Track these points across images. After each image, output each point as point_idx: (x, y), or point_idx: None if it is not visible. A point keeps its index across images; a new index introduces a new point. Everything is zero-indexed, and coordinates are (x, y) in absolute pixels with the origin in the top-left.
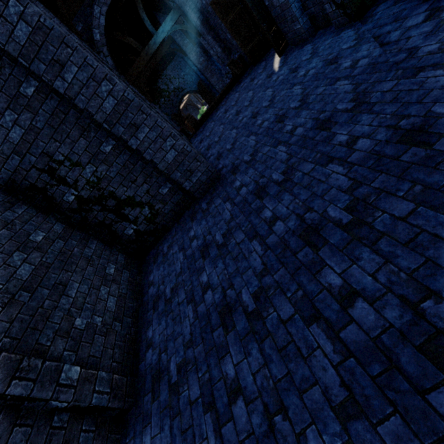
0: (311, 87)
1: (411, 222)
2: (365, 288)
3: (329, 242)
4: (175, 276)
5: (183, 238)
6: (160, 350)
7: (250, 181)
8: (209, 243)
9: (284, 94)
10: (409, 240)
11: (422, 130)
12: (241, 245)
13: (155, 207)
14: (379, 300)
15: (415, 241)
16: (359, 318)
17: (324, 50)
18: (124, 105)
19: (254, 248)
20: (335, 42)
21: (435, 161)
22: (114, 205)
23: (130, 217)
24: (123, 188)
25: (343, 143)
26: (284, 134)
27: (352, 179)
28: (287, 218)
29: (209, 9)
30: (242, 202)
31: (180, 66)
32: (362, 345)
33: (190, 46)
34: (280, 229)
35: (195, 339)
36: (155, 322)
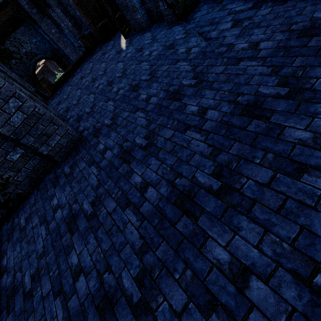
0: (156, 64)
1: (275, 188)
2: (255, 263)
3: (206, 210)
4: (37, 258)
5: (44, 207)
6: None
7: (114, 144)
8: (76, 214)
9: (134, 67)
10: (279, 207)
11: (257, 106)
12: (113, 215)
13: (3, 176)
14: (273, 276)
15: (285, 208)
16: (259, 301)
17: (161, 38)
18: None
19: (128, 219)
20: (169, 33)
21: (276, 133)
22: None
23: None
24: None
25: (195, 112)
26: (140, 102)
27: (211, 145)
28: (158, 184)
29: None
30: (108, 166)
31: (30, 33)
32: None
33: (39, 15)
34: (153, 196)
35: None
36: None
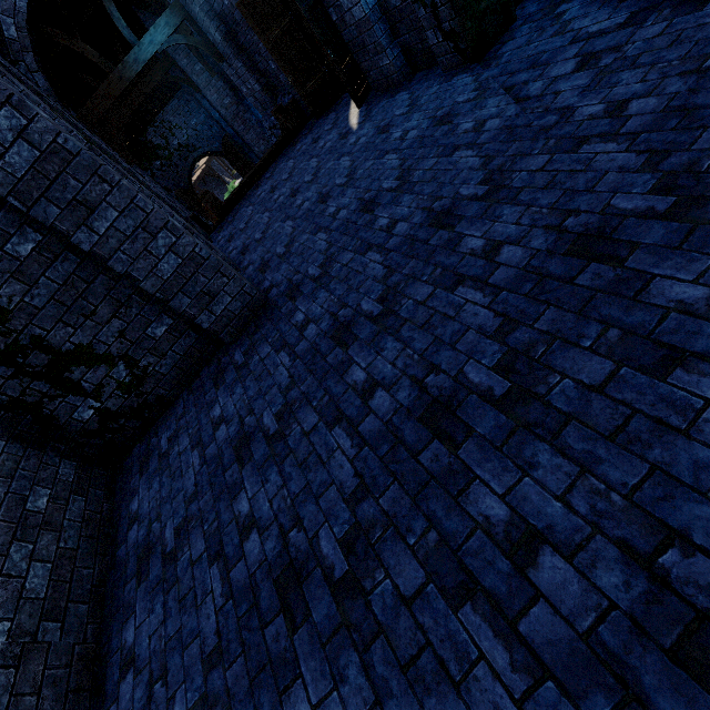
0: (414, 157)
1: (612, 395)
2: (554, 525)
3: (476, 432)
4: (185, 502)
5: (199, 421)
6: (152, 676)
7: (323, 313)
8: (250, 433)
9: (370, 165)
10: (616, 429)
11: (603, 236)
12: (312, 436)
13: (140, 362)
14: (583, 549)
15: (626, 432)
16: (551, 589)
17: (429, 102)
18: (58, 162)
19: (337, 443)
20: (445, 91)
21: (633, 289)
22: (45, 363)
23: (86, 385)
24: (65, 328)
25: (478, 251)
26: (376, 233)
27: (500, 314)
28: (395, 384)
29: (235, 15)
30: (310, 351)
31: (188, 109)
32: (565, 651)
33: (205, 76)
34: (384, 405)
35: (228, 646)
36: (140, 608)
